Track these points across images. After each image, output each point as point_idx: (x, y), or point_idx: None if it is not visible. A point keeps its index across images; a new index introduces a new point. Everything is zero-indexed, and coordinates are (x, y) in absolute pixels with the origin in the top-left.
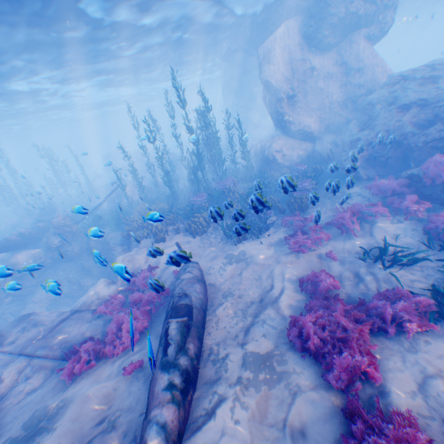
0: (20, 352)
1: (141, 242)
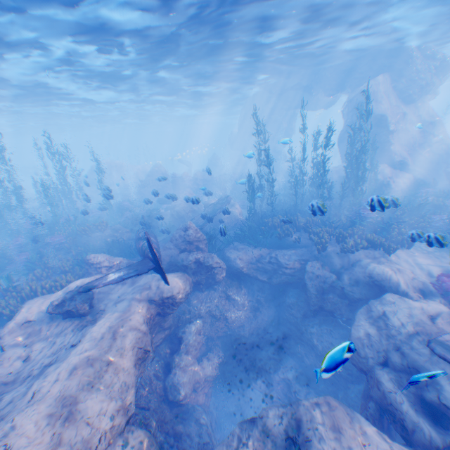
0: None
1: (361, 254)
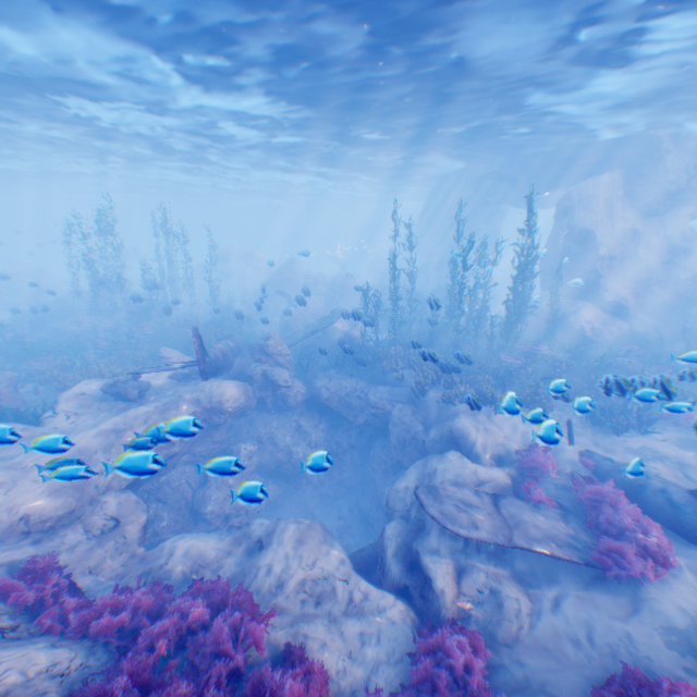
0: (511, 544)
1: (462, 406)
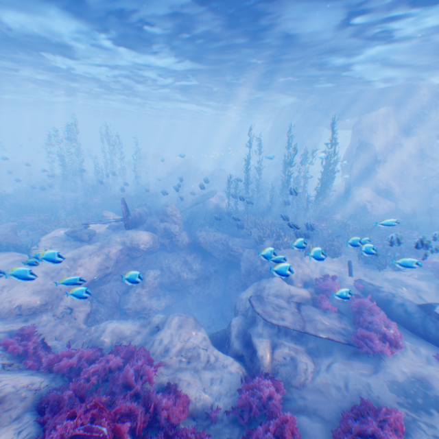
0: (304, 331)
1: (285, 250)
